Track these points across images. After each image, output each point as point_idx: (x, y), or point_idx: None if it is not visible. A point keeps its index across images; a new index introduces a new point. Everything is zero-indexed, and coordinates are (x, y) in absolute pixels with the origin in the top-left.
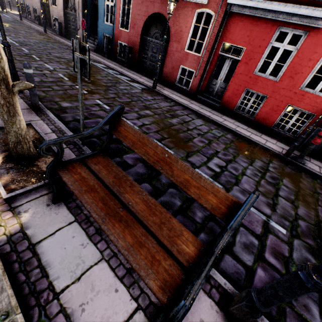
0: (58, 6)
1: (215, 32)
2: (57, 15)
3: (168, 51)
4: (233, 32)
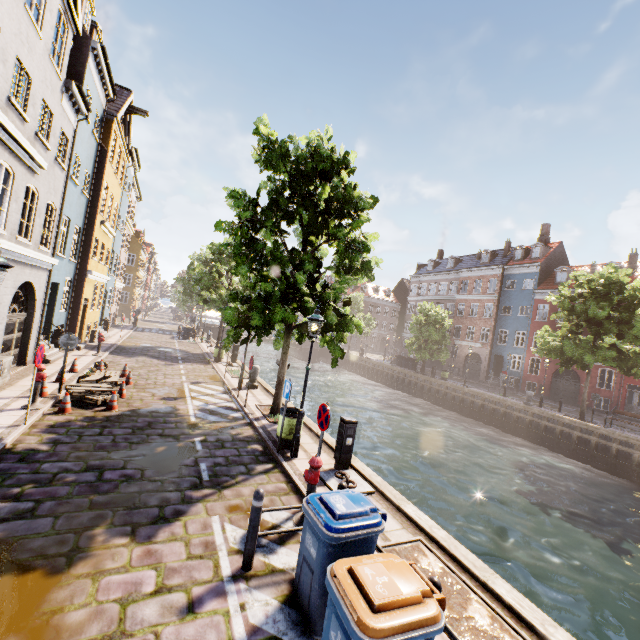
0: (458, 359)
1: (618, 379)
2: (454, 363)
3: (580, 387)
4: (632, 379)
